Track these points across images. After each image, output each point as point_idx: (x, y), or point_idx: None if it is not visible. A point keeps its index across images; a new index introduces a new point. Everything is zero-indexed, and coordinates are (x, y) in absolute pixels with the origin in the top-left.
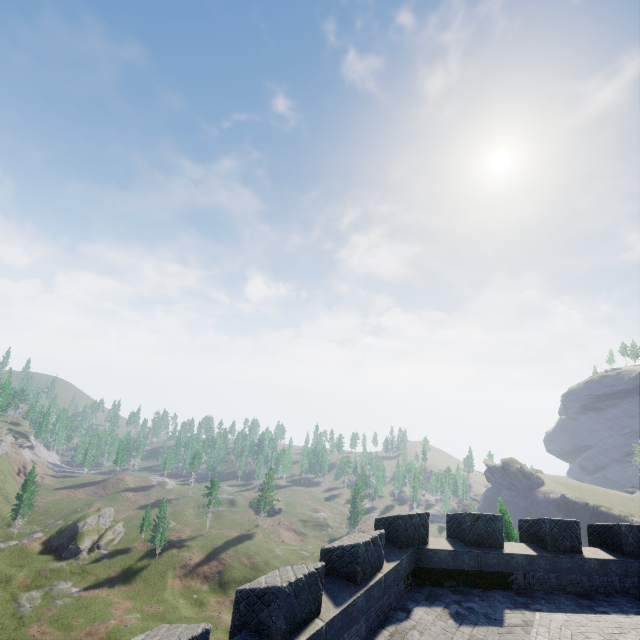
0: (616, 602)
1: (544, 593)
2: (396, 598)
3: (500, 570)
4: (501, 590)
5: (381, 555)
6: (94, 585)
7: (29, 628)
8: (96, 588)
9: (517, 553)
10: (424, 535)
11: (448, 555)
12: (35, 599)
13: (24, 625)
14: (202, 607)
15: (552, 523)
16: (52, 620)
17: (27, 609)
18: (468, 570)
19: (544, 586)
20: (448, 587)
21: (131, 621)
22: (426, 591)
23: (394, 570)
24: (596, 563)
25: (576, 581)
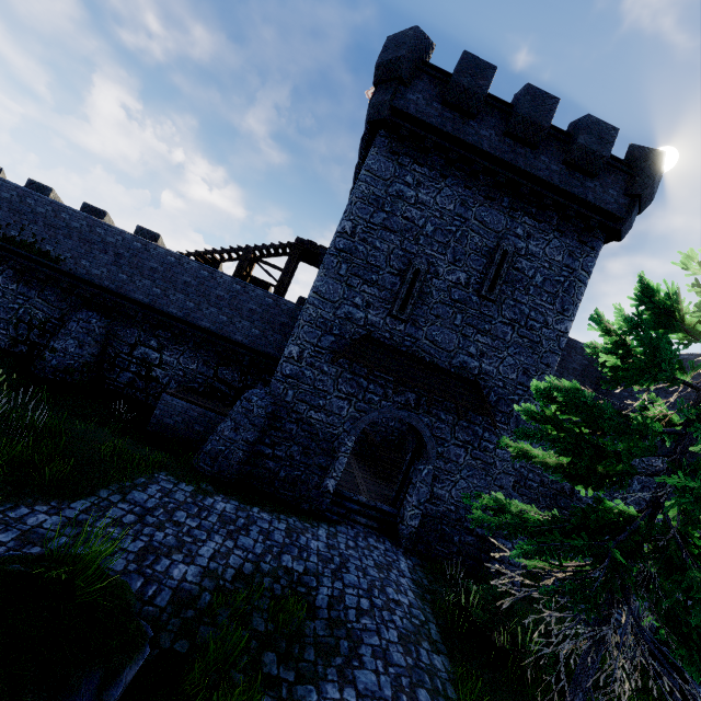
0: None
1: None
2: None
3: None
4: None
5: None
6: None
7: None
8: None
9: None
10: None
11: None
12: None
13: None
14: None
15: (86, 205)
16: None
17: None
18: None
19: None
20: None
21: None
22: None
23: None
24: None
25: None
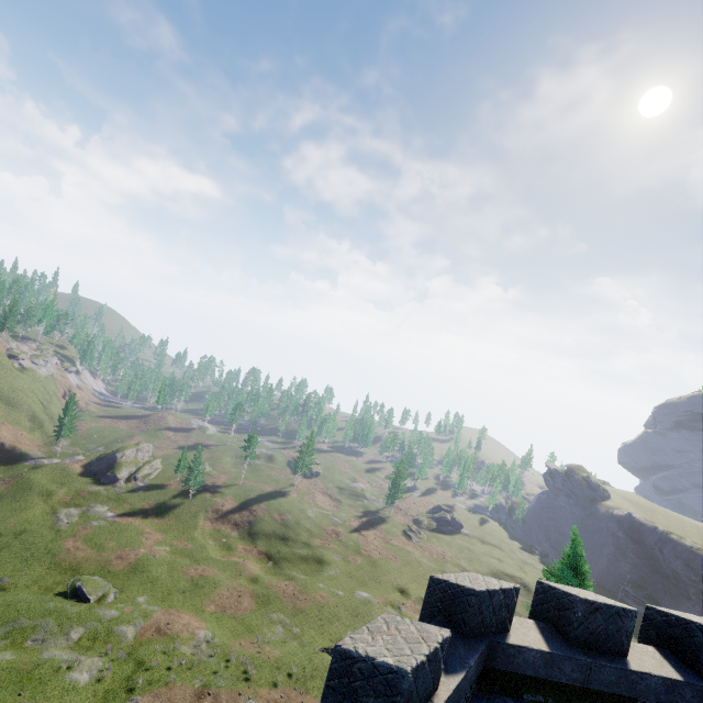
0: None
1: None
2: None
3: (618, 692)
4: None
5: (438, 672)
6: (128, 513)
7: (65, 542)
8: (130, 516)
9: (651, 673)
10: (505, 620)
11: (539, 658)
12: (73, 516)
13: (61, 538)
14: (230, 551)
15: None
16: (86, 538)
17: (65, 524)
18: (566, 684)
19: None
20: (529, 702)
21: (160, 553)
22: None
23: (455, 692)
24: None
25: None
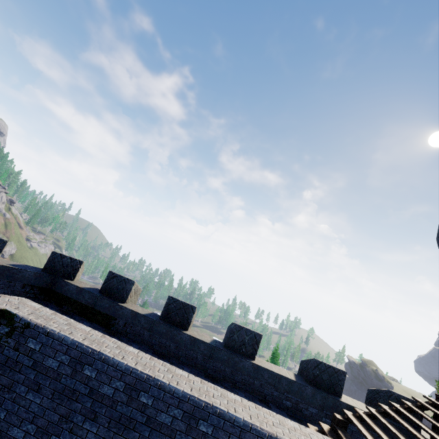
0: (182, 368)
1: (132, 341)
2: (3, 288)
3: (108, 313)
4: (101, 326)
5: None
6: None
7: None
8: None
9: (127, 307)
10: (70, 273)
11: (75, 289)
12: None
13: None
14: None
15: (172, 300)
16: None
17: None
18: (85, 304)
19: (137, 338)
20: (65, 310)
21: None
22: (42, 302)
23: (5, 268)
24: (188, 338)
25: (165, 345)
